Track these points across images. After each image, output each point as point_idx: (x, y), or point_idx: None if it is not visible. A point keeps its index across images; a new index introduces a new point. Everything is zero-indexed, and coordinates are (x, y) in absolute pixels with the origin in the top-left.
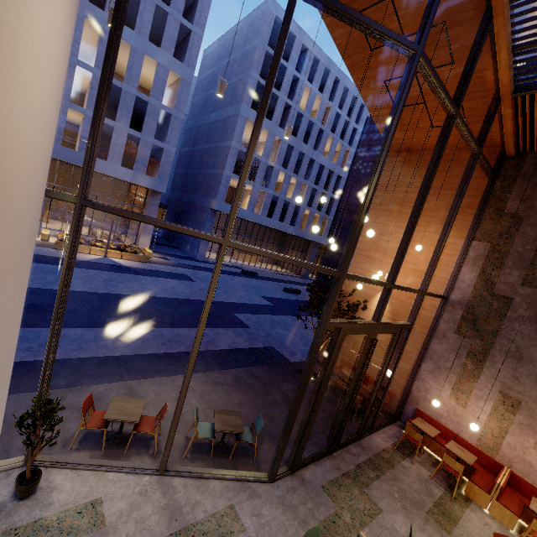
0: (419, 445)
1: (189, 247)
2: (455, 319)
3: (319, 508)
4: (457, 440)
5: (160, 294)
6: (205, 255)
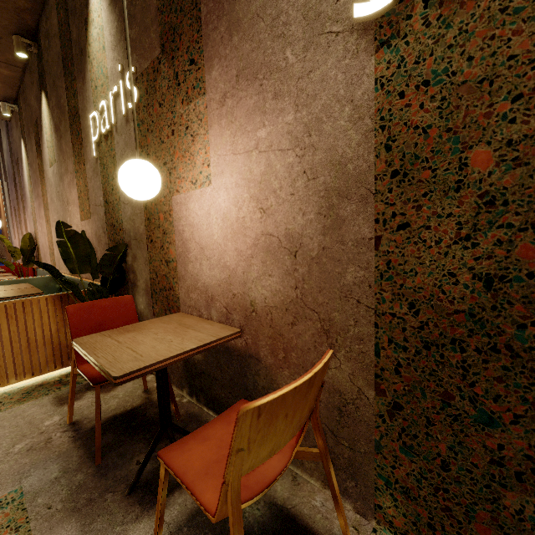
0: None
1: None
2: (3, 171)
3: None
4: None
5: None
6: None
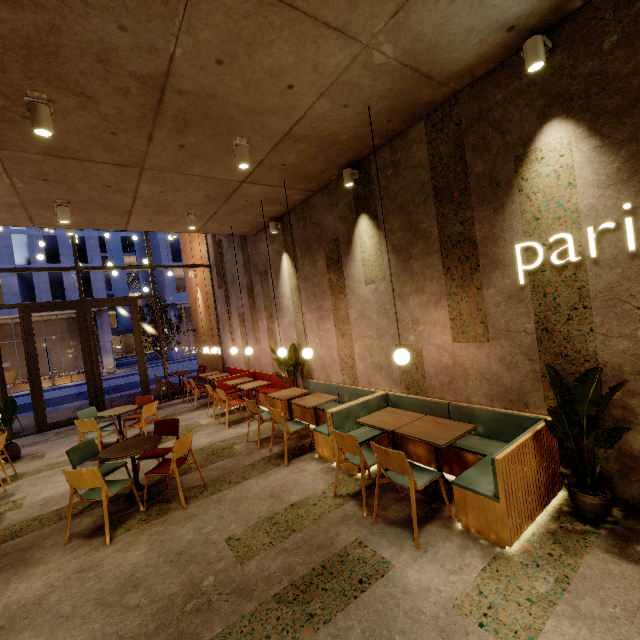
0: (188, 387)
1: (168, 352)
2: (216, 278)
3: (34, 440)
4: (239, 373)
5: (84, 390)
6: (182, 352)
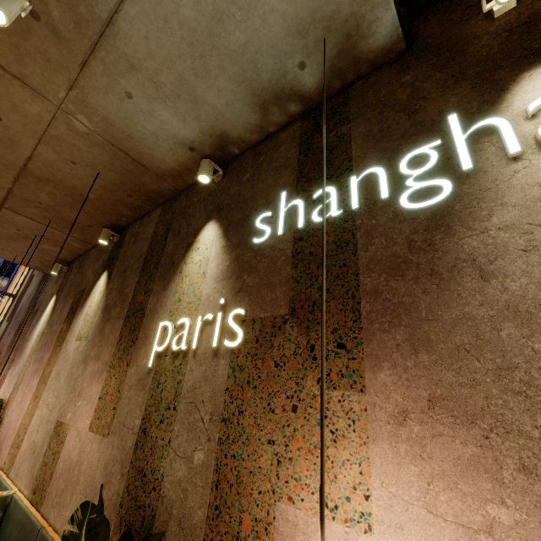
0: None
1: None
2: (11, 310)
3: None
4: None
5: None
6: None
